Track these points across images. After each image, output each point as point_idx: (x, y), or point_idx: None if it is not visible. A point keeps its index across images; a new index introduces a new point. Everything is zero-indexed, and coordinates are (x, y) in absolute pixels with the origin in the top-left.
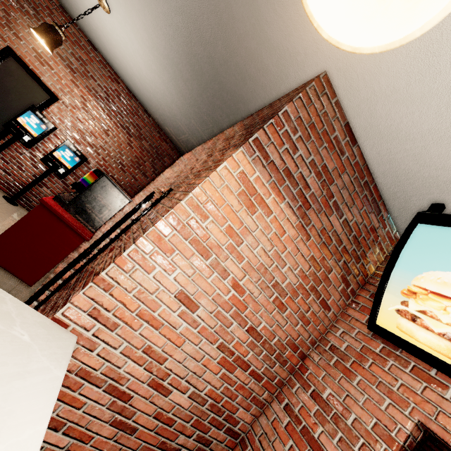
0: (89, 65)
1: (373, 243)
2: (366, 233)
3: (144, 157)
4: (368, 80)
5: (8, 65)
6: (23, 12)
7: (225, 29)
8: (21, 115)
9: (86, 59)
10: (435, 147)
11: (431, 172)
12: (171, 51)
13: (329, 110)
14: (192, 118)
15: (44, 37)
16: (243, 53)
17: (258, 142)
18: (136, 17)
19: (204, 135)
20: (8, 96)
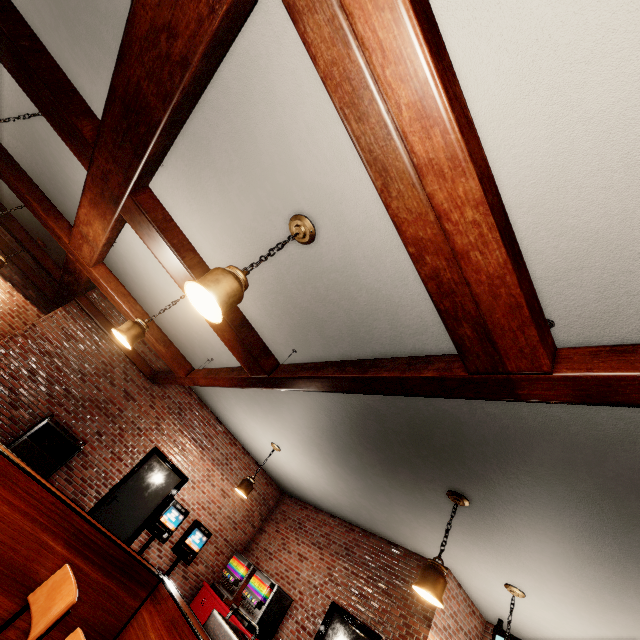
0: (215, 438)
1: (476, 633)
2: (473, 630)
3: (253, 507)
4: (467, 580)
5: (151, 462)
6: (170, 413)
7: (392, 526)
8: (164, 514)
9: (213, 434)
10: (495, 606)
11: (495, 610)
12: (335, 494)
13: (451, 583)
14: (327, 505)
15: (247, 494)
16: (400, 535)
17: (434, 622)
18: (310, 471)
19: (334, 513)
20: (147, 492)
